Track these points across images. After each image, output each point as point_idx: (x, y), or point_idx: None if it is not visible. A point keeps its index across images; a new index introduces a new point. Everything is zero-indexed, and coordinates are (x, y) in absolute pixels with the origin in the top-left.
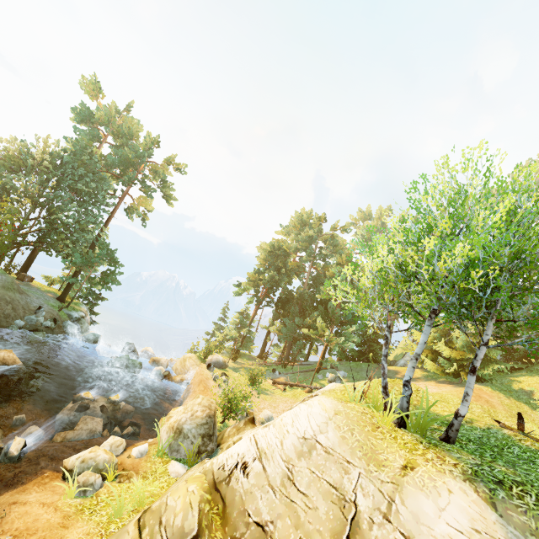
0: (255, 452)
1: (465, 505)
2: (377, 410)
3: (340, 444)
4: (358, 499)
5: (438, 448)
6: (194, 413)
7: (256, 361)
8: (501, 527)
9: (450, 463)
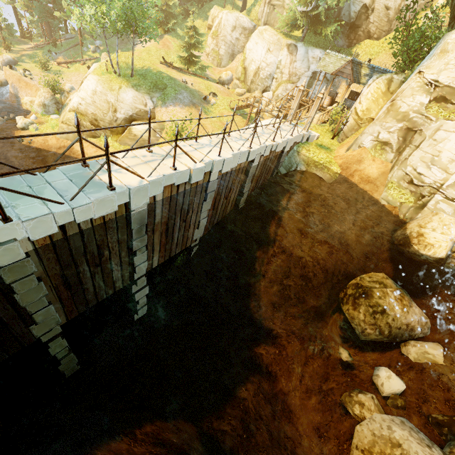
0: (81, 100)
1: (132, 93)
2: (112, 74)
3: (103, 89)
4: (111, 100)
5: (128, 82)
6: (45, 96)
7: (25, 44)
8: (138, 94)
9: (129, 85)
